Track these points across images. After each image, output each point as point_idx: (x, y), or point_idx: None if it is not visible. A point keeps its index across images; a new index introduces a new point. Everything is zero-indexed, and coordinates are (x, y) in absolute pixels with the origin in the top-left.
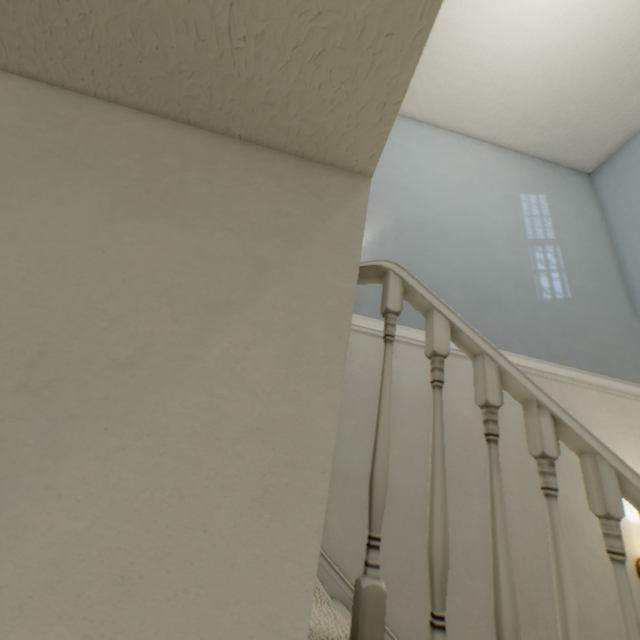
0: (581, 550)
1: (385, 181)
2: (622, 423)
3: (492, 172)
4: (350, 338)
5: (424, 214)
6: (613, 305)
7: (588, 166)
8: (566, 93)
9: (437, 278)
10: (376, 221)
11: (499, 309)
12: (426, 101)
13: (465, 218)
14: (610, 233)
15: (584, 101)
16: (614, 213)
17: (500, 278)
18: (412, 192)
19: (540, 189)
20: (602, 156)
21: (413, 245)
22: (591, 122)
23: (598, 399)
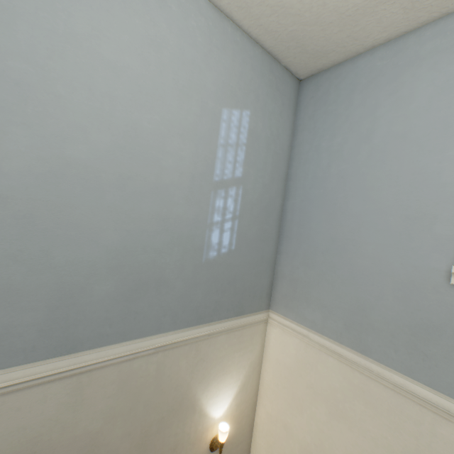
0: None
1: None
2: (235, 350)
3: (197, 62)
4: None
5: (62, 151)
6: (265, 245)
7: (302, 73)
8: None
9: (74, 271)
10: None
11: (158, 287)
12: None
13: (138, 155)
14: (290, 164)
15: None
16: (300, 145)
17: (168, 245)
18: (37, 98)
19: (248, 100)
20: (316, 68)
21: (32, 221)
22: (319, 27)
23: (225, 340)
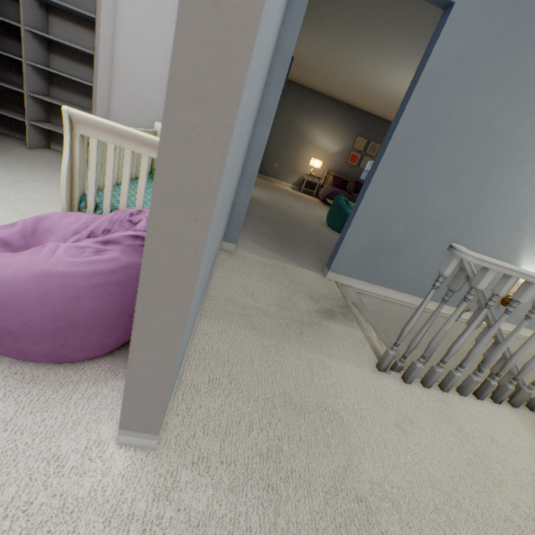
0: None
1: None
2: None
3: None
4: None
5: None
6: None
7: None
8: None
9: None
10: None
11: None
12: None
13: None
14: None
15: None
16: None
17: None
18: None
19: None
20: None
21: None
22: None
23: None
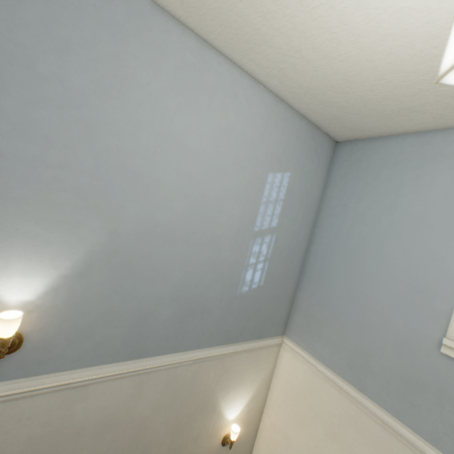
0: (197, 449)
1: (105, 163)
2: (252, 367)
3: (254, 140)
4: (29, 404)
5: (154, 217)
6: (288, 282)
7: (339, 138)
8: (354, 87)
9: (150, 300)
10: (81, 240)
11: (202, 314)
12: (197, 6)
13: (202, 215)
14: (318, 213)
15: (364, 101)
16: (329, 199)
17: (214, 282)
18: (145, 181)
19: (290, 164)
20: (352, 137)
21: (130, 266)
22: (359, 116)
23: (245, 358)
